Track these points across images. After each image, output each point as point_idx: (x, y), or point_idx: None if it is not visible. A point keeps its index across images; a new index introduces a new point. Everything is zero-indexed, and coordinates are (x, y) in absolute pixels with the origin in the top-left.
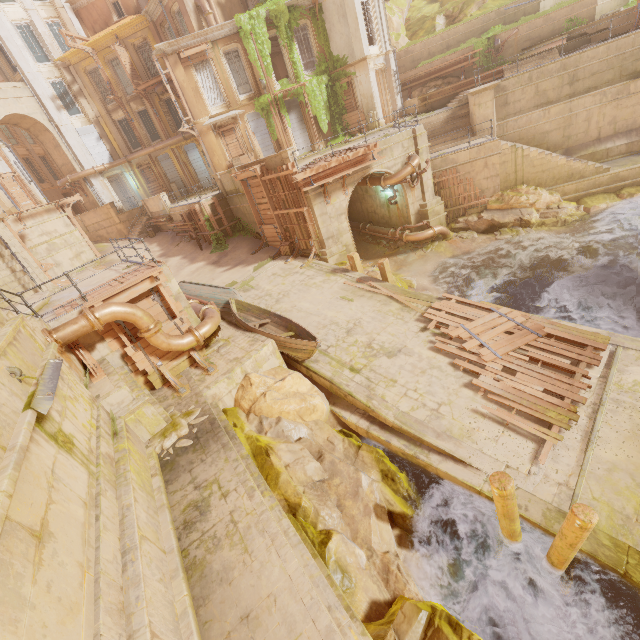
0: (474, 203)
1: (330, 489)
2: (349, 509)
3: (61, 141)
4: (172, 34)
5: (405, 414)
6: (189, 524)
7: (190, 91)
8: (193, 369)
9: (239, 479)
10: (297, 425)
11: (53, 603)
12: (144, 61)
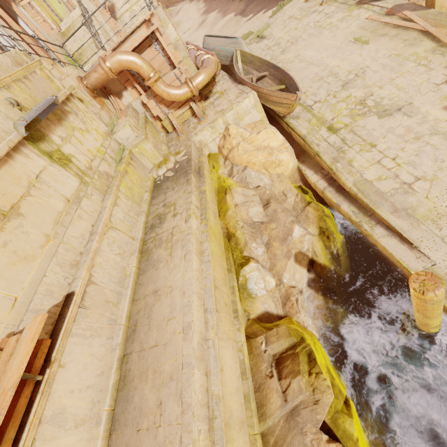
0: None
1: (265, 230)
2: (274, 249)
3: None
4: None
5: (367, 182)
6: (153, 227)
7: None
8: (193, 118)
9: (185, 207)
10: (259, 175)
11: (7, 253)
12: None
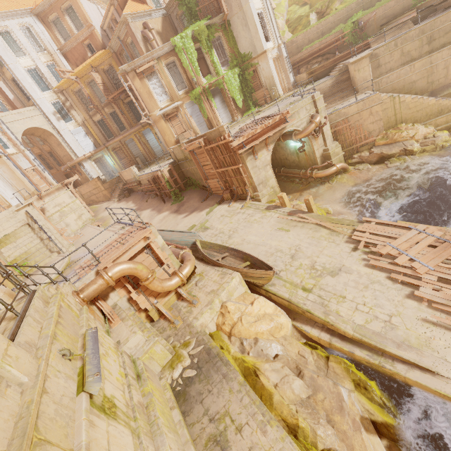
0: (364, 142)
1: (316, 404)
2: (339, 424)
3: (61, 140)
4: (128, 58)
5: (362, 327)
6: None
7: (145, 94)
8: (180, 302)
9: (248, 412)
10: (271, 343)
11: None
12: (111, 79)
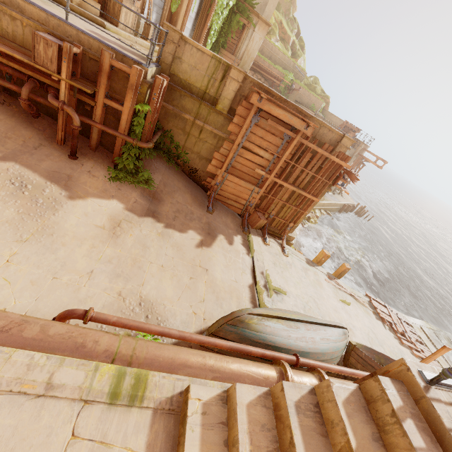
0: None
1: None
2: None
3: None
4: None
5: None
6: None
7: None
8: None
9: None
10: None
11: None
12: None
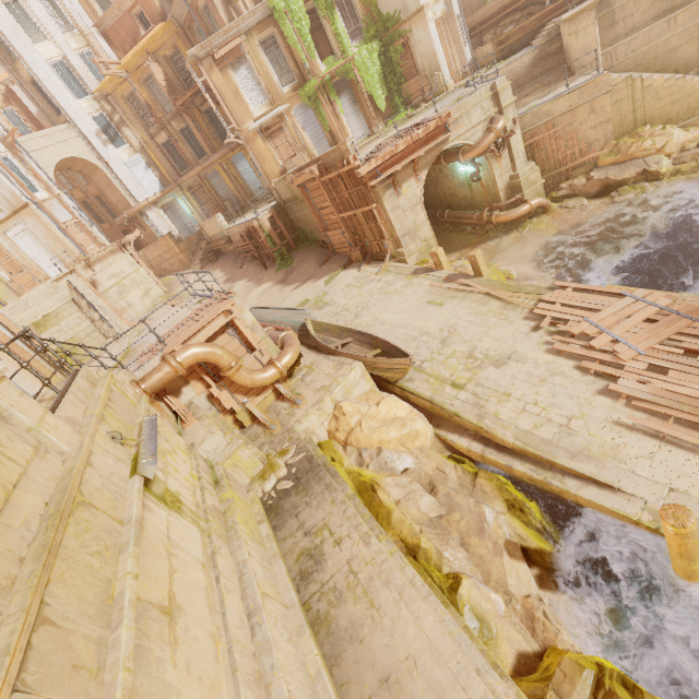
0: (580, 162)
1: (450, 526)
2: (475, 548)
3: (112, 177)
4: (202, 35)
5: (527, 433)
6: (305, 574)
7: (230, 95)
8: (280, 402)
9: (350, 524)
10: (400, 455)
11: (195, 684)
12: (178, 72)
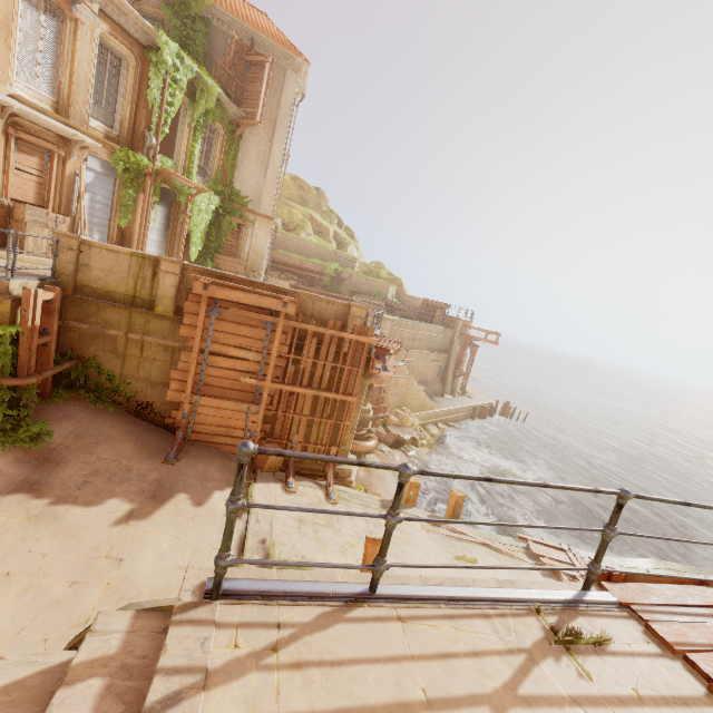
0: (383, 415)
1: None
2: None
3: None
4: None
5: None
6: None
7: None
8: None
9: None
10: None
11: None
12: None
